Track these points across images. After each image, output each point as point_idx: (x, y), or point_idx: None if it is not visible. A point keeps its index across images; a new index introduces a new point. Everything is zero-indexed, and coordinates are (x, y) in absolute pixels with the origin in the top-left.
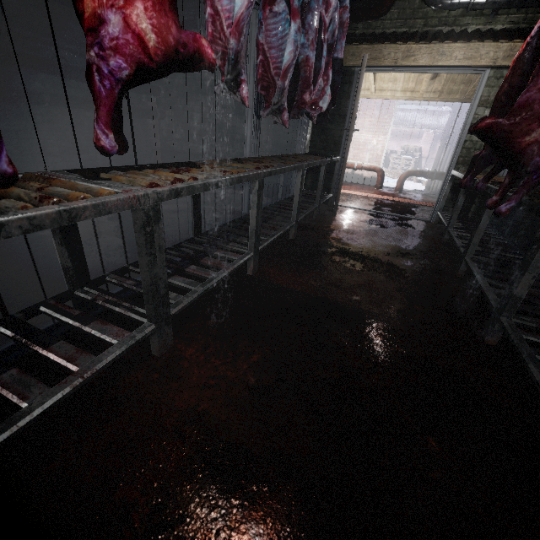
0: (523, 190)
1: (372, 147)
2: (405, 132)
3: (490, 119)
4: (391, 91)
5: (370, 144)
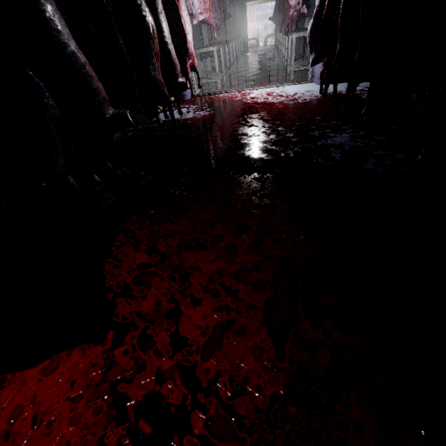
0: (277, 28)
1: (250, 29)
2: (263, 14)
3: (270, 17)
4: (251, 1)
5: (249, 28)
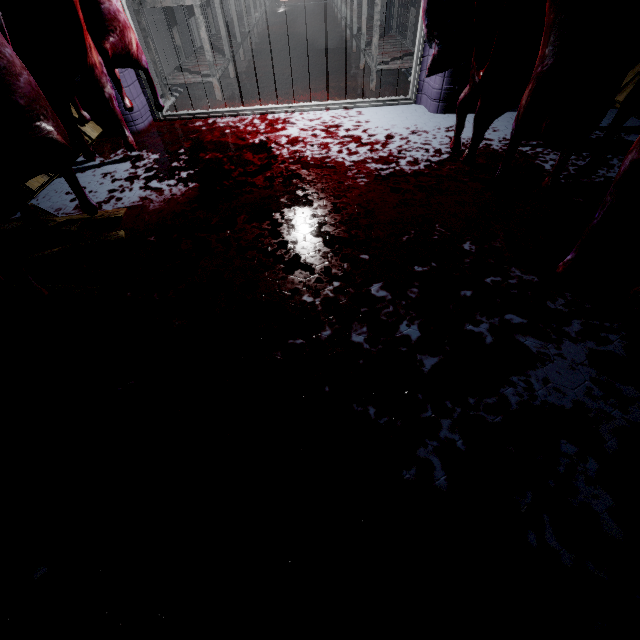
0: None
1: None
2: None
3: None
4: None
5: None
